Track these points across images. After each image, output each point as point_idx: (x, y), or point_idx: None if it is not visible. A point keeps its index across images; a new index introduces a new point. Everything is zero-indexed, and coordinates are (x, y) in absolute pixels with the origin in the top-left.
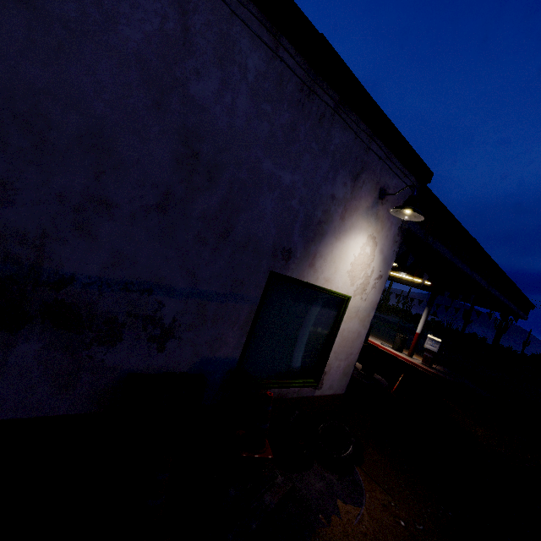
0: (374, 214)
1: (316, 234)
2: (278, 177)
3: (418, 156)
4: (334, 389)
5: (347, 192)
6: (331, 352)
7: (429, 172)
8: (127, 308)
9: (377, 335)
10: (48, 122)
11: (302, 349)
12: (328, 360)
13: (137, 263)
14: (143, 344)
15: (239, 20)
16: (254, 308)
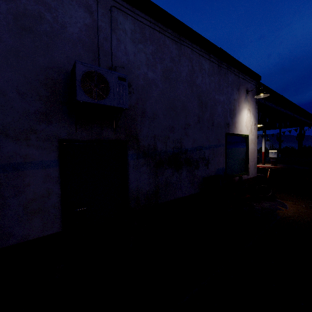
0: (247, 100)
1: (233, 115)
2: (219, 99)
3: (254, 72)
4: (253, 174)
5: (237, 96)
6: (248, 159)
7: (259, 76)
8: (198, 156)
9: None
10: (176, 107)
11: (239, 160)
12: (248, 163)
13: (197, 141)
14: (203, 167)
15: (201, 56)
16: (224, 148)
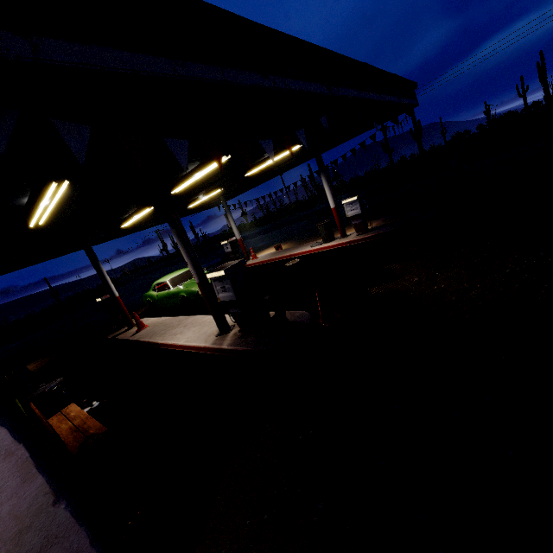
0: None
1: None
2: None
3: None
4: None
5: None
6: None
7: None
8: None
9: (311, 237)
10: None
11: None
12: None
13: None
14: None
15: None
16: None
